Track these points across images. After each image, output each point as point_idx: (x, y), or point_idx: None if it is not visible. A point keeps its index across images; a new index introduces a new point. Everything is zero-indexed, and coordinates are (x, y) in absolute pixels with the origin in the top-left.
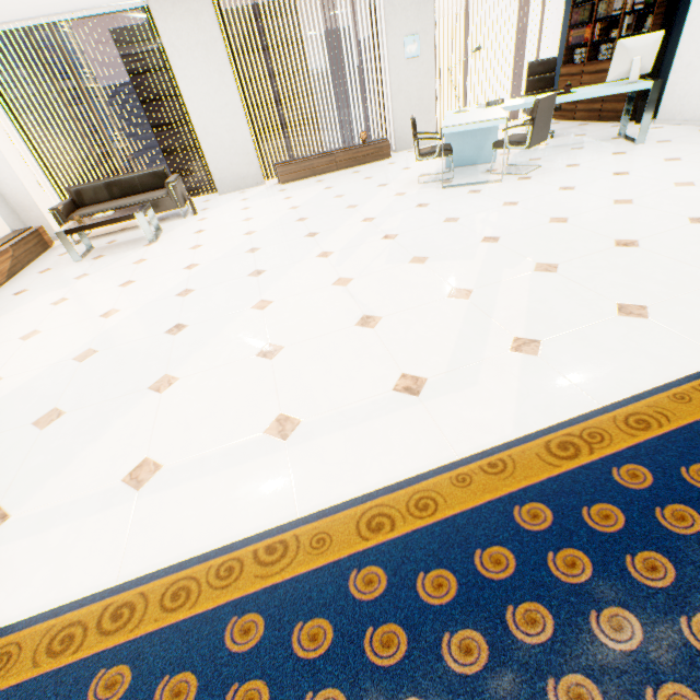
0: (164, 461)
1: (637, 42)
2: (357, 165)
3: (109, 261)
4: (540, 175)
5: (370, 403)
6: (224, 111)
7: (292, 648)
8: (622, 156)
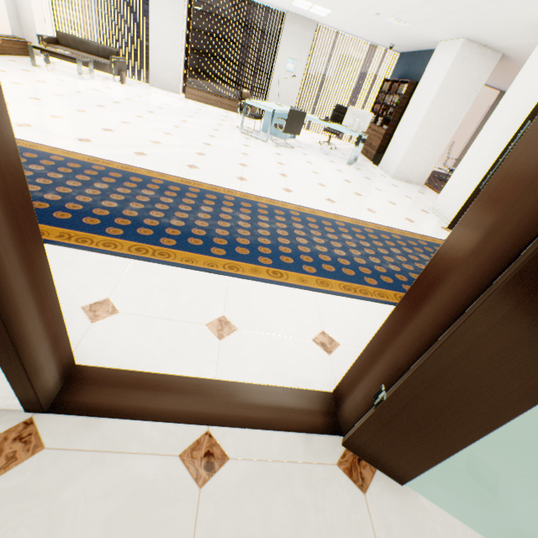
0: None
1: (359, 112)
2: (234, 112)
3: (48, 74)
4: (285, 149)
5: (63, 136)
6: (171, 41)
7: None
8: (329, 162)
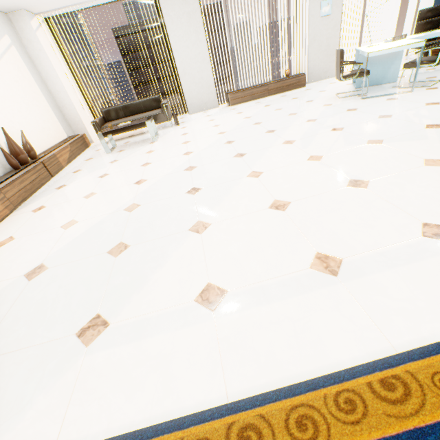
0: (226, 286)
1: None
2: (282, 92)
3: (129, 153)
4: None
5: (405, 246)
6: (197, 58)
7: None
8: None
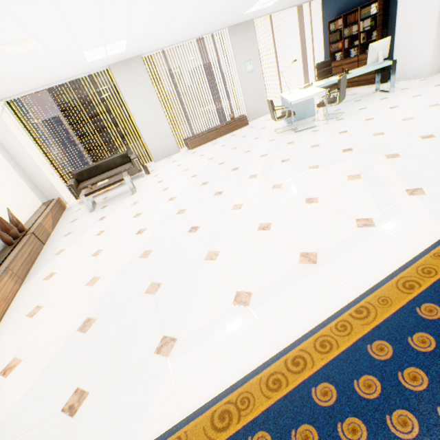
0: (250, 289)
1: (378, 44)
2: (231, 132)
3: (114, 207)
4: (348, 116)
5: (349, 235)
6: (154, 115)
7: (415, 349)
8: (387, 100)
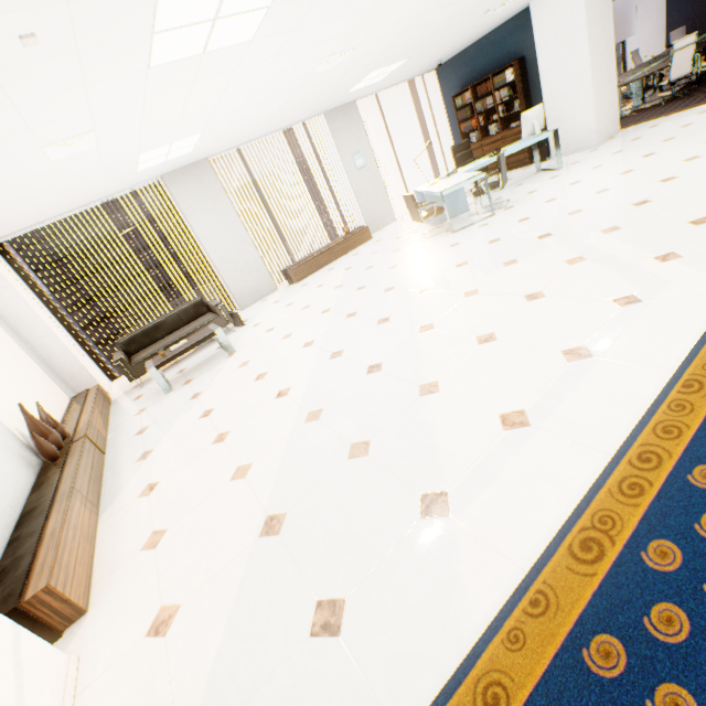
0: (518, 408)
1: (531, 112)
2: (349, 251)
3: (208, 378)
4: (518, 203)
5: (616, 318)
6: (234, 241)
7: None
8: (560, 177)
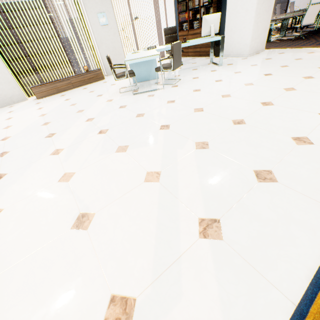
0: None
1: (210, 17)
2: (85, 84)
3: None
4: (182, 84)
5: None
6: None
7: None
8: (216, 72)
